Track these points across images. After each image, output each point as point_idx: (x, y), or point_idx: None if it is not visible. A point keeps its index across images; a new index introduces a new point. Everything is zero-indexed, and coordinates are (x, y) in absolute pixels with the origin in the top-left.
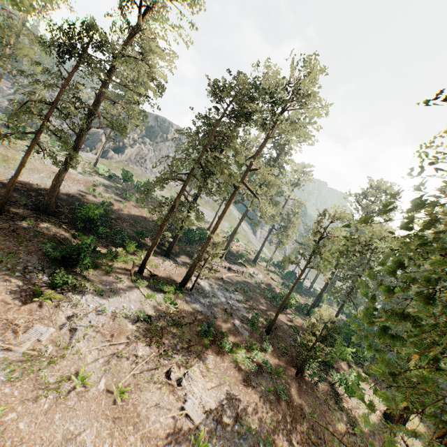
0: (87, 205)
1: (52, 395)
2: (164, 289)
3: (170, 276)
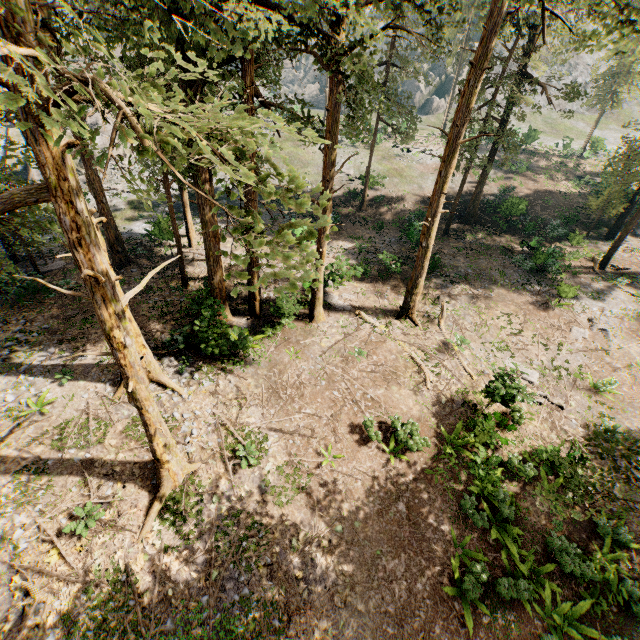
0: (508, 202)
1: (626, 375)
2: None
3: (634, 266)
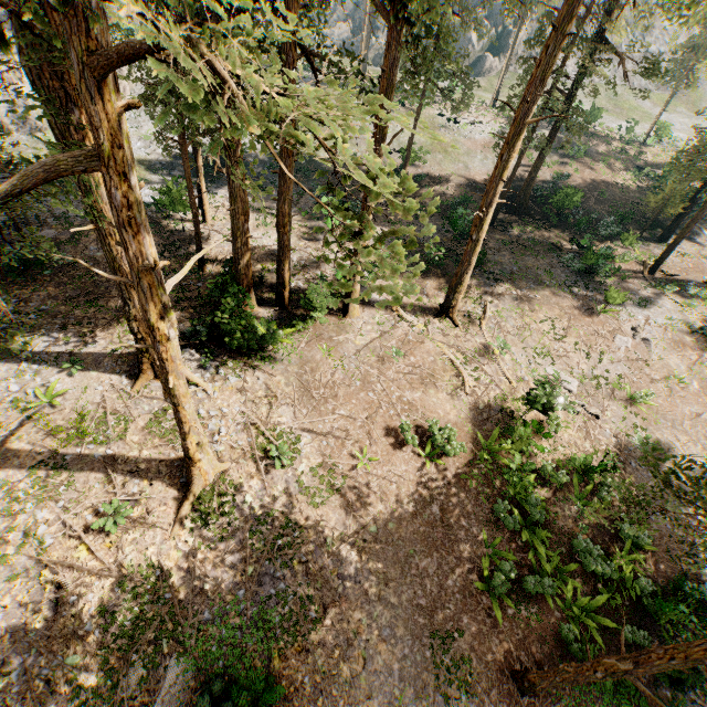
0: (562, 192)
1: (663, 387)
2: (697, 294)
3: (684, 273)
